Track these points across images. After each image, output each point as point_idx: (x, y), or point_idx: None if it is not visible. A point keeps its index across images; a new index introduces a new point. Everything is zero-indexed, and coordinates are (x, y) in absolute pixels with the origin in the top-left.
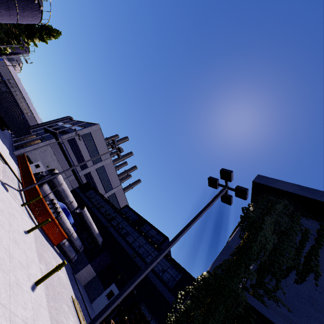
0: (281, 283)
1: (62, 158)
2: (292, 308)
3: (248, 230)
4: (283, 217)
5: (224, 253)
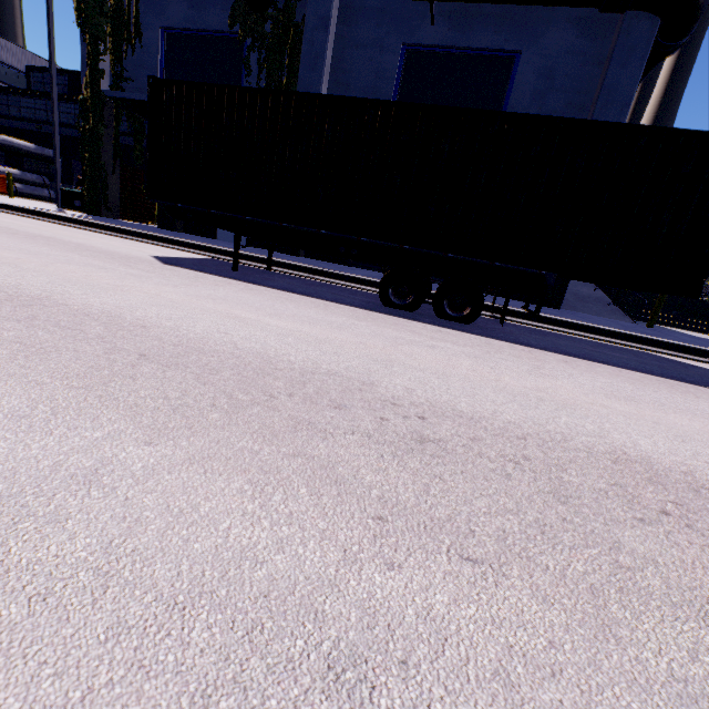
0: (127, 64)
1: None
2: (135, 79)
3: (85, 27)
4: None
5: (83, 69)
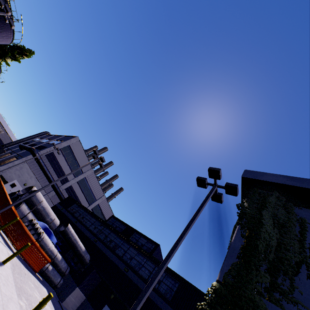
0: (294, 281)
1: (40, 174)
2: None
3: (249, 227)
4: (279, 209)
5: (230, 256)
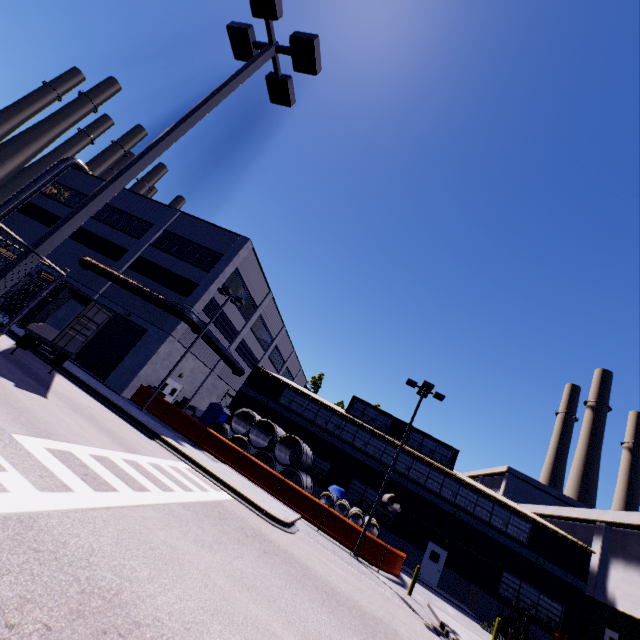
0: None
1: (198, 346)
2: None
3: None
4: None
5: None
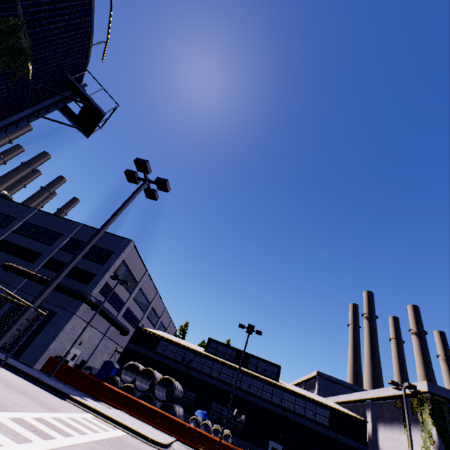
0: None
1: (95, 318)
2: None
3: (443, 434)
4: (449, 416)
5: None
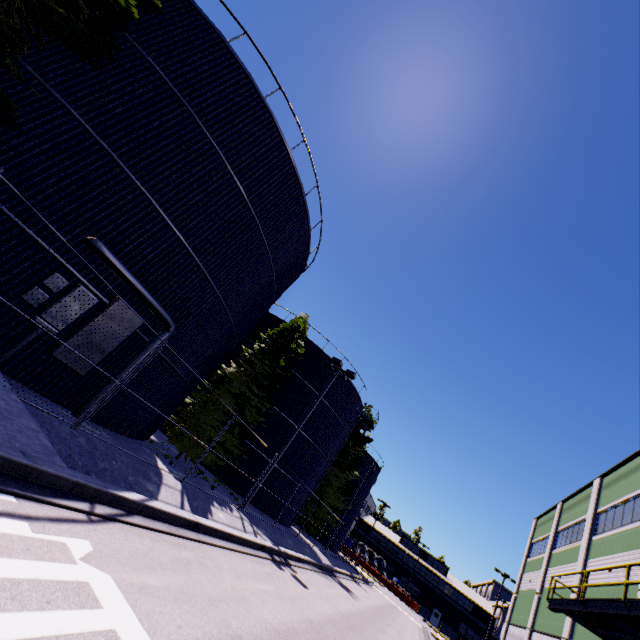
0: None
1: None
2: None
3: None
4: None
5: None
